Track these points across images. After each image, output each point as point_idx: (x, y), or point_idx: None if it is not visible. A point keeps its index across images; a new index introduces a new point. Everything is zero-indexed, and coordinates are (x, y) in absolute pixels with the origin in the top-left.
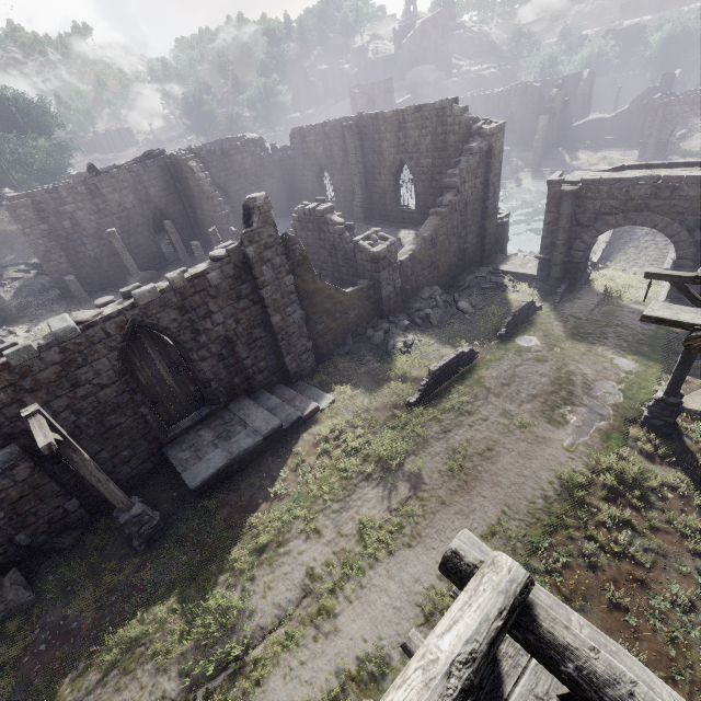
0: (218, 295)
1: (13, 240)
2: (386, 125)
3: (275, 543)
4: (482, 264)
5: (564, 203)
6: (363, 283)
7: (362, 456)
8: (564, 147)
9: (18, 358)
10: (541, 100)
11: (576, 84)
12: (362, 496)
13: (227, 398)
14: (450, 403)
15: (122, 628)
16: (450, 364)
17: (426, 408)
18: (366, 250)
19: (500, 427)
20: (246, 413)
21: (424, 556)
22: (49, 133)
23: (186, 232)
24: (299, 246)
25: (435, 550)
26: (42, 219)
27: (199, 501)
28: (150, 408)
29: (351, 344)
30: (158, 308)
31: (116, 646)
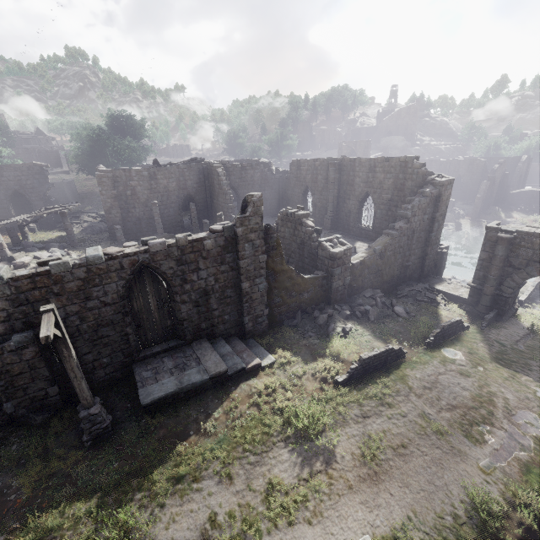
0: (208, 257)
1: (95, 197)
2: (360, 167)
3: (191, 477)
4: (420, 281)
5: (499, 246)
6: (319, 273)
7: (286, 417)
8: (501, 207)
9: (57, 269)
10: (485, 170)
11: (515, 164)
12: (277, 456)
13: (192, 337)
14: (373, 391)
15: (45, 514)
16: (379, 356)
17: (351, 389)
18: (327, 249)
19: (416, 427)
20: (203, 353)
21: (321, 539)
22: (140, 139)
23: (203, 213)
24: (276, 236)
25: (333, 536)
26: (115, 187)
27: (145, 416)
28: (134, 329)
29: (299, 319)
30: (162, 256)
31: (34, 531)
